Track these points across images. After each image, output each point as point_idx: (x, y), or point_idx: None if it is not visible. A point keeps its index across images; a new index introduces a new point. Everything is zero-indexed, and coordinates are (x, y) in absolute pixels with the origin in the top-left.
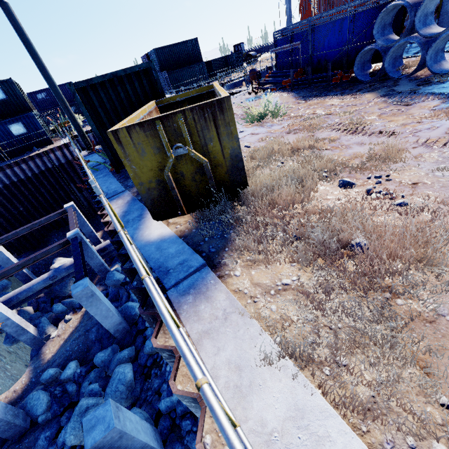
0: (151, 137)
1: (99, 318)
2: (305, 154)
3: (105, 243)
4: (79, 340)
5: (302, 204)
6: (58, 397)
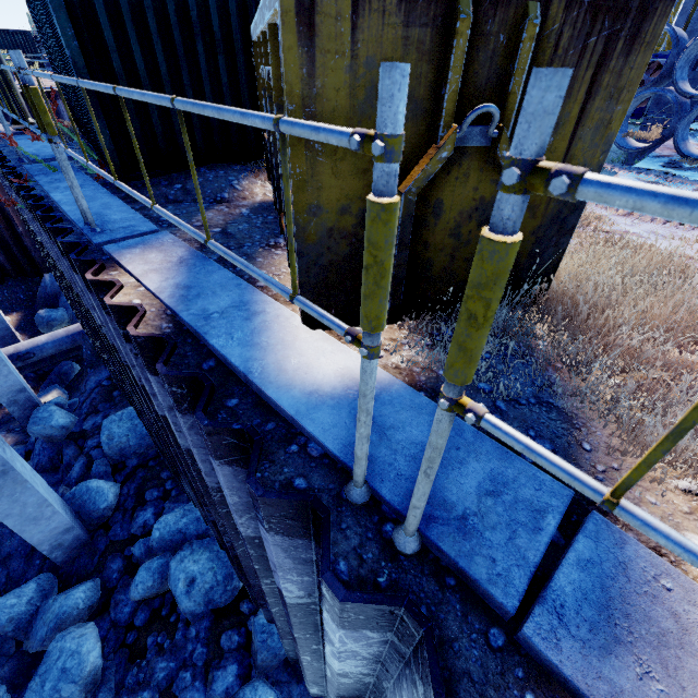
0: (416, 51)
1: (16, 524)
2: (586, 233)
3: (31, 341)
4: None
5: (695, 340)
6: None
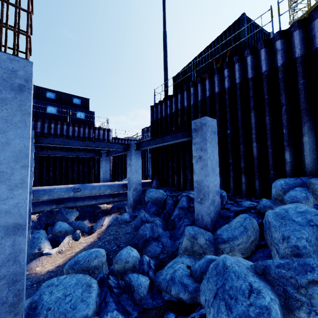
0: None
1: (209, 167)
2: None
3: None
4: (117, 240)
5: None
6: (115, 293)
